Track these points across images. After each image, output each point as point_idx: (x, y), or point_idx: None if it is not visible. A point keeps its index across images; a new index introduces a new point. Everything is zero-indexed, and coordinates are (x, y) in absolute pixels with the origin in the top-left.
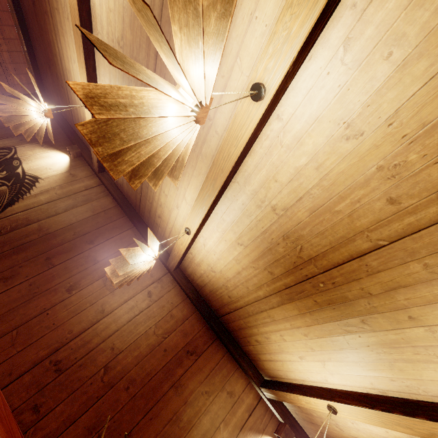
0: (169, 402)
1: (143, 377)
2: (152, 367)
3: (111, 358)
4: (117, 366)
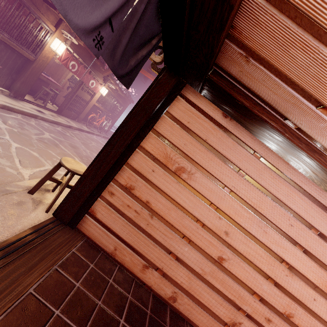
0: (61, 68)
1: (55, 65)
2: (57, 63)
3: (49, 63)
4: (50, 64)
